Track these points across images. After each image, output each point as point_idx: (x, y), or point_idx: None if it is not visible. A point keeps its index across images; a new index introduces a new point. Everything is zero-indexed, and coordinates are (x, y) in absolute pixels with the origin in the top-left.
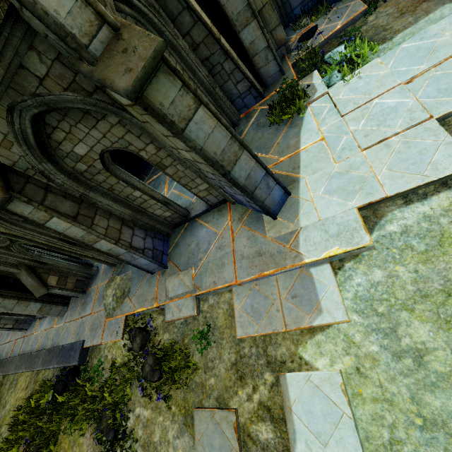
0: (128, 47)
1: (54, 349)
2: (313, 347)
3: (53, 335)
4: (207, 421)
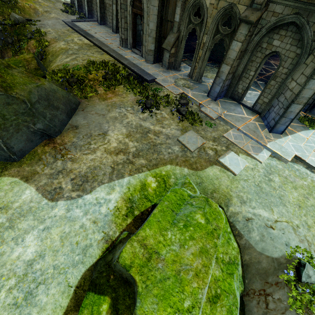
0: None
1: (138, 66)
2: (245, 157)
3: (138, 62)
4: (194, 135)
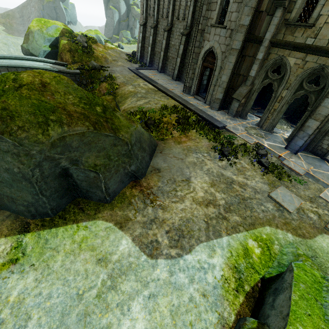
0: None
1: (205, 112)
2: None
3: (203, 108)
4: (287, 192)
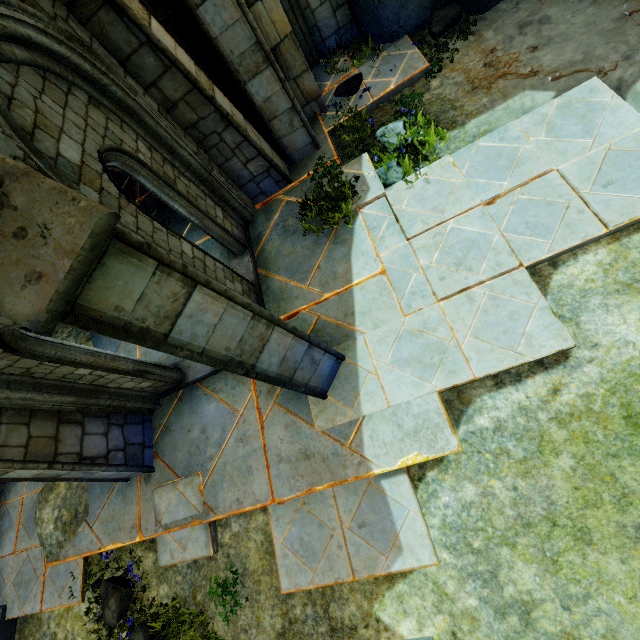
0: (27, 225)
1: None
2: (394, 602)
3: None
4: None
